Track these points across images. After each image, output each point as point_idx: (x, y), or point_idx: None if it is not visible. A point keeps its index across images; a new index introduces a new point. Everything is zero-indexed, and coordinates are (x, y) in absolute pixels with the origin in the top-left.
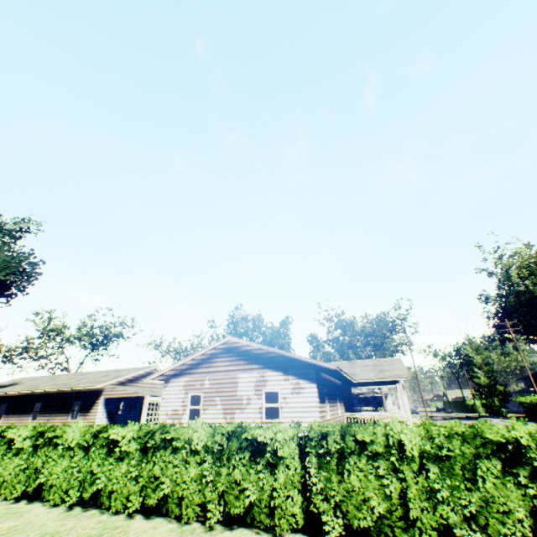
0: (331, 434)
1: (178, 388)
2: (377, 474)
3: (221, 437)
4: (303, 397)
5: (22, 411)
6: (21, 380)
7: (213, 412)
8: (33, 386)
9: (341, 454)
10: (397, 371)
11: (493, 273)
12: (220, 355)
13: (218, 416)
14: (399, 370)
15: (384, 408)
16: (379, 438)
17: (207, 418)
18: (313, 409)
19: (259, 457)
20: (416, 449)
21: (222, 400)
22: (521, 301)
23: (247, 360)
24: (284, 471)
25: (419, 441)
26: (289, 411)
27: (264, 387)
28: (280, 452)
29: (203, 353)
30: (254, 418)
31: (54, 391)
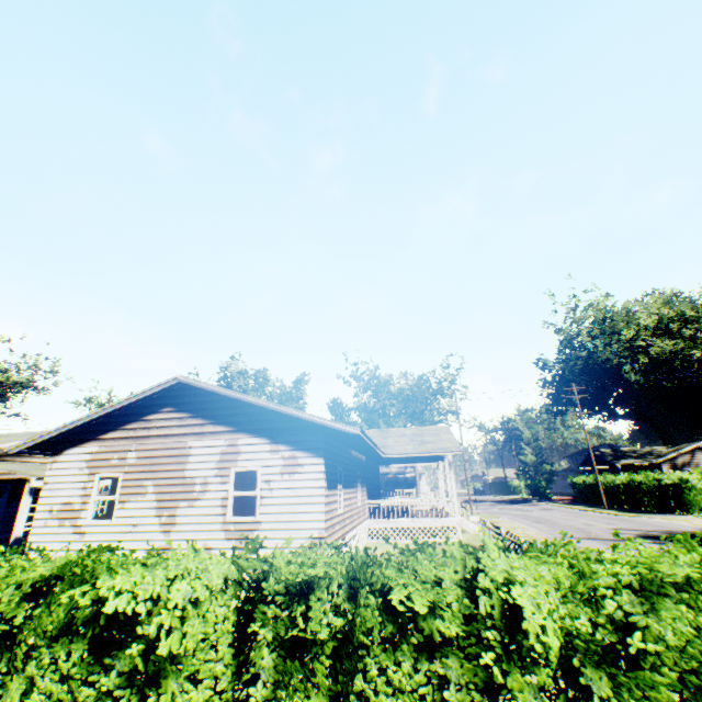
0: (321, 587)
1: (77, 464)
2: (439, 700)
3: (12, 597)
4: (300, 480)
5: None
6: None
7: (139, 506)
8: None
9: (346, 641)
10: (444, 443)
11: (562, 330)
12: (161, 409)
13: (147, 513)
14: (447, 442)
15: (417, 491)
16: (452, 594)
17: (127, 517)
18: (315, 499)
19: (116, 652)
20: (559, 632)
21: (158, 486)
22: (588, 365)
23: (208, 418)
24: (179, 696)
25: (563, 606)
26: (275, 503)
27: (235, 463)
28: (167, 646)
29: (130, 405)
30: (212, 515)
31: None
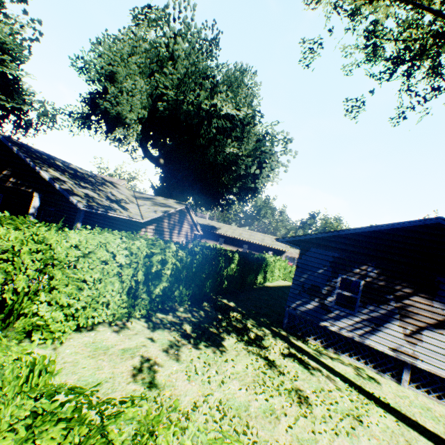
0: None
1: None
2: None
3: None
4: None
5: (235, 245)
6: (208, 223)
7: None
8: (241, 236)
9: None
10: None
11: None
12: None
13: None
14: None
15: None
16: None
17: None
18: None
19: None
20: None
21: None
22: None
23: None
24: None
25: None
26: None
27: None
28: None
29: None
30: None
31: (254, 242)
